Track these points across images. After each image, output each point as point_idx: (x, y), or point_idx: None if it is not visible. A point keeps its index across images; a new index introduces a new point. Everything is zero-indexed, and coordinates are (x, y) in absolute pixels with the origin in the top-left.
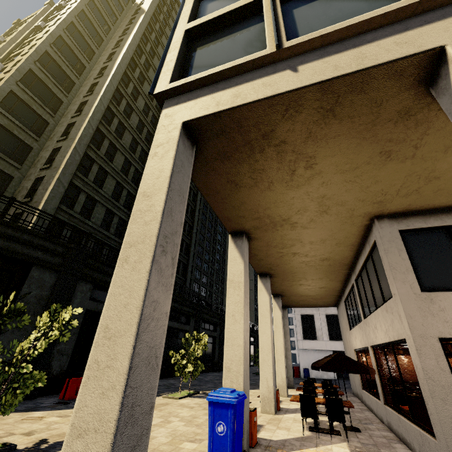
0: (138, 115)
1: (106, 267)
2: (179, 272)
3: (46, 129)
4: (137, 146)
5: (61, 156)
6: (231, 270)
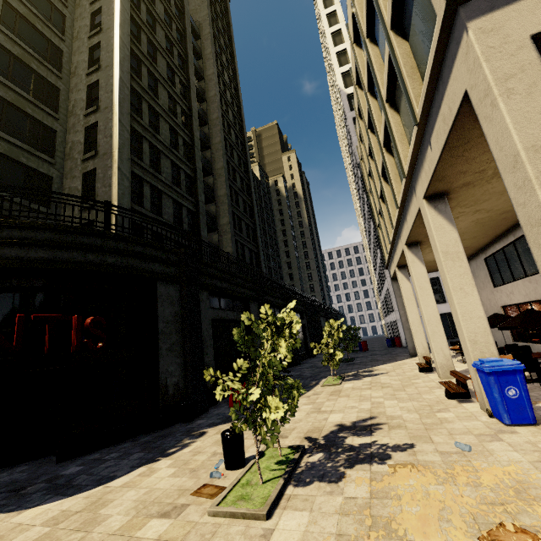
0: (164, 57)
1: (211, 269)
2: (253, 264)
3: (60, 99)
4: (175, 106)
5: (104, 136)
6: (441, 241)
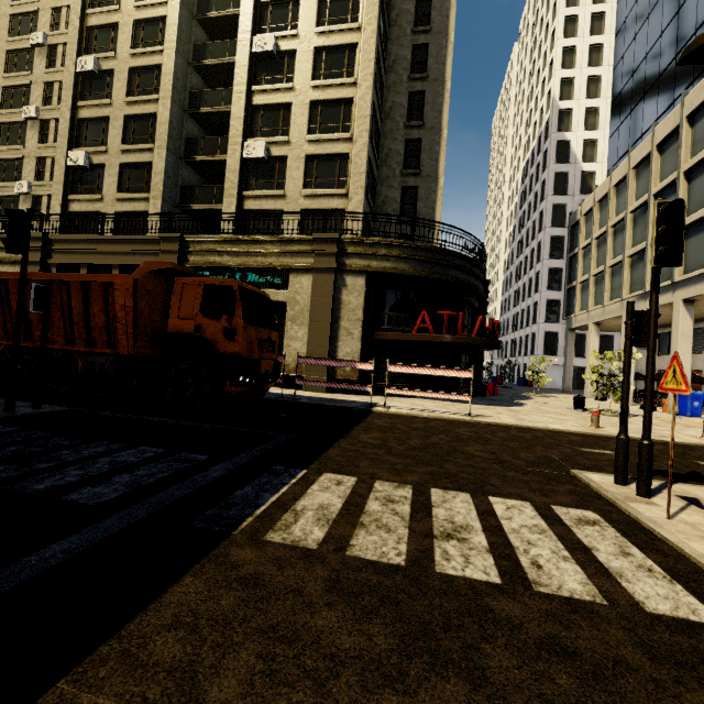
0: None
1: None
2: None
3: (383, 99)
4: None
5: (429, 158)
6: (682, 327)
